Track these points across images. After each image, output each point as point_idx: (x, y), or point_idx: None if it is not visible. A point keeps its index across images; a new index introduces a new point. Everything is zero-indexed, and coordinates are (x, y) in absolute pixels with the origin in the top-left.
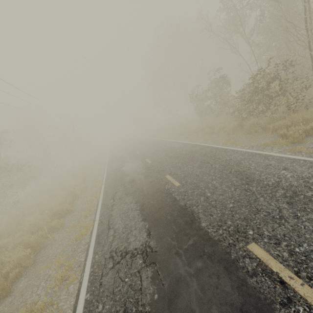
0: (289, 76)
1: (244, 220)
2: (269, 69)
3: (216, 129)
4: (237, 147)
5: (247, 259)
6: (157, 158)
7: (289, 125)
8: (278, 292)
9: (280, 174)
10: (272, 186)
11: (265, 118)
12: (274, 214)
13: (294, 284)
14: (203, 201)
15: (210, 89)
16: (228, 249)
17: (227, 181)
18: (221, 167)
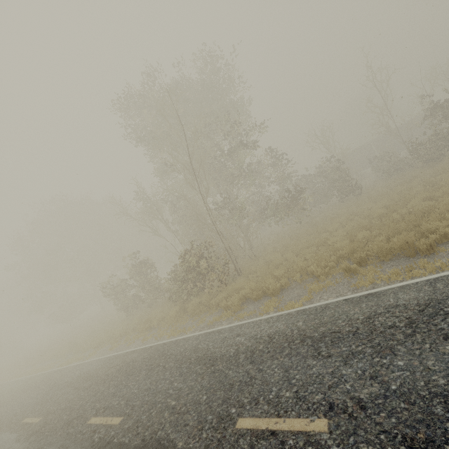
0: (212, 254)
1: (223, 403)
2: (194, 249)
3: (155, 321)
4: (187, 334)
5: (240, 439)
6: (57, 404)
7: (227, 297)
8: (273, 445)
9: (236, 341)
10: (234, 355)
11: (205, 295)
12: (245, 379)
13: (280, 426)
14: (169, 416)
15: (135, 273)
16: (219, 447)
17: (191, 374)
18: (178, 362)
